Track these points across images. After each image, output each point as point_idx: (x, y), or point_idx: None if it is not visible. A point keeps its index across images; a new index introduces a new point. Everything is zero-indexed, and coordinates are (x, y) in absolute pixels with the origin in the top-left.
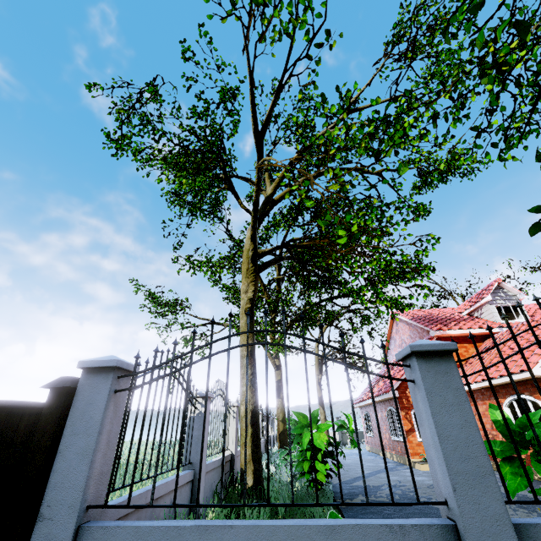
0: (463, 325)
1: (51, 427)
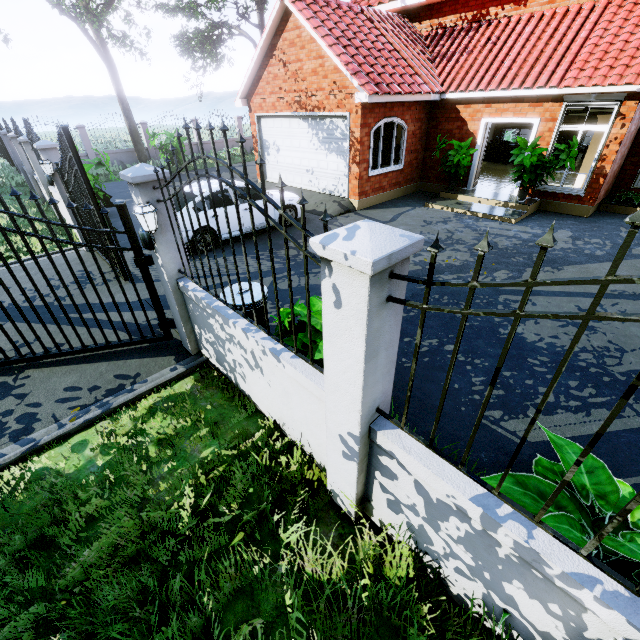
0: None
1: (4, 144)
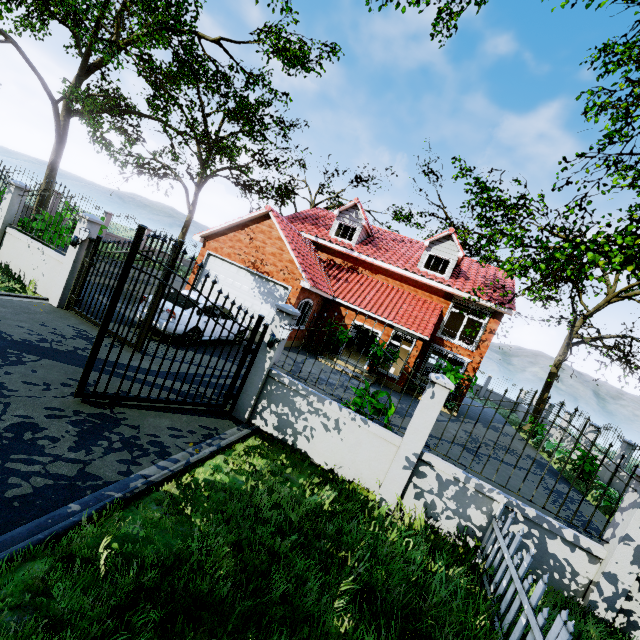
0: (298, 226)
1: None
